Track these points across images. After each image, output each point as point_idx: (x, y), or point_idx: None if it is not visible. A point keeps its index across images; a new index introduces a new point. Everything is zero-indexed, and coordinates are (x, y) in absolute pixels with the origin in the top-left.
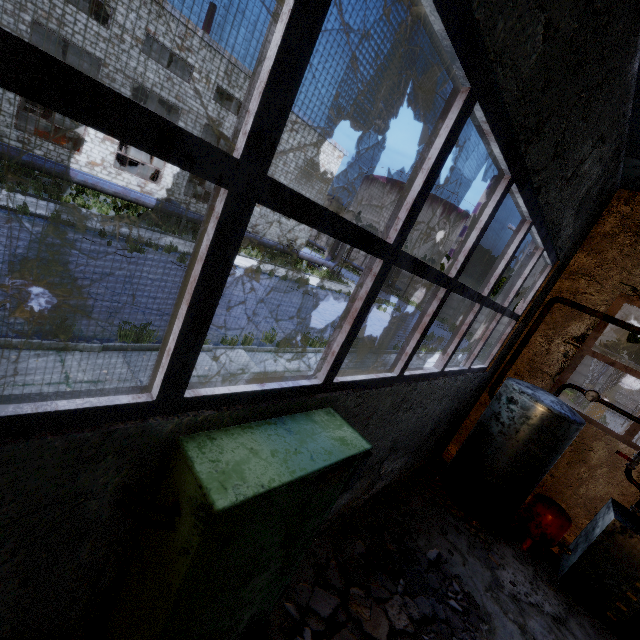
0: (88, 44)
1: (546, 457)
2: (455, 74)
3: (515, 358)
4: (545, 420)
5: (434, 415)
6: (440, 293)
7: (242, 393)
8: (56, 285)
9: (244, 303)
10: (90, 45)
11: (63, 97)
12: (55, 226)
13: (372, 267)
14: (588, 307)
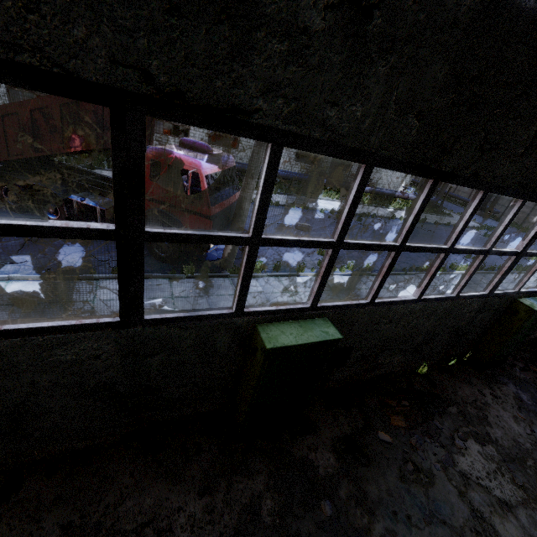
0: None
1: None
2: None
3: None
4: None
5: None
6: None
7: (525, 291)
8: None
9: None
10: None
11: (536, 255)
12: (305, 211)
13: None
14: None
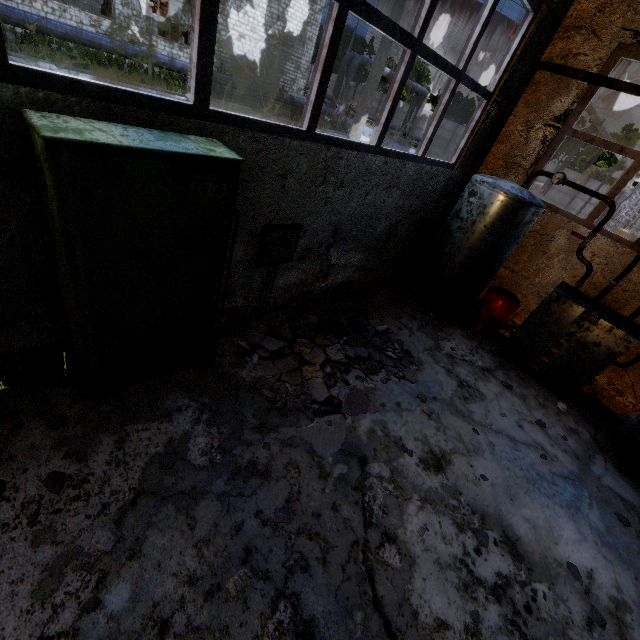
0: None
1: (499, 245)
2: None
3: (486, 151)
4: (500, 206)
5: (385, 209)
6: (334, 12)
7: (85, 83)
8: None
9: None
10: None
11: None
12: None
13: None
14: (571, 67)
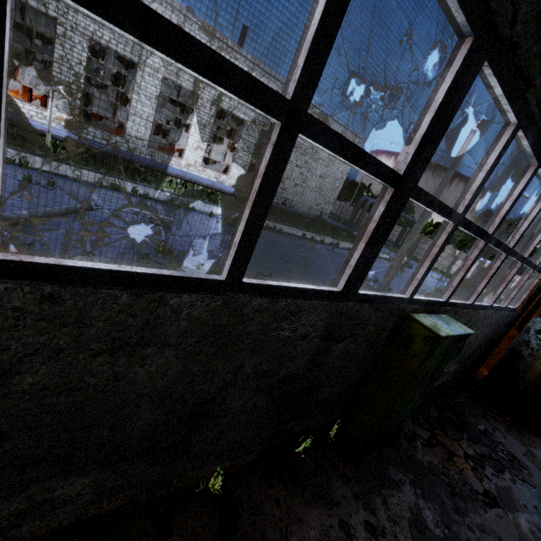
0: (192, 86)
1: None
2: (530, 160)
3: (540, 302)
4: None
5: (480, 337)
6: (502, 256)
7: (424, 300)
8: (210, 250)
9: (305, 261)
10: (193, 87)
11: (438, 209)
12: (187, 211)
13: (478, 245)
14: None
